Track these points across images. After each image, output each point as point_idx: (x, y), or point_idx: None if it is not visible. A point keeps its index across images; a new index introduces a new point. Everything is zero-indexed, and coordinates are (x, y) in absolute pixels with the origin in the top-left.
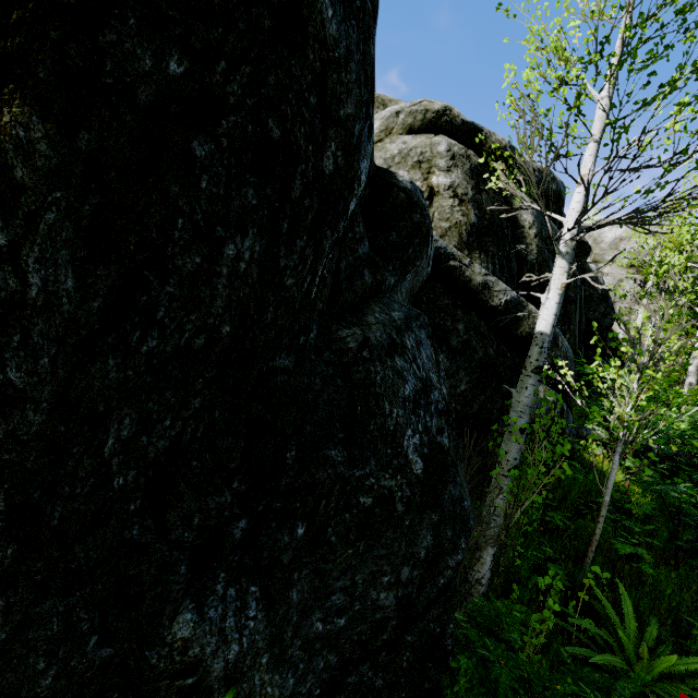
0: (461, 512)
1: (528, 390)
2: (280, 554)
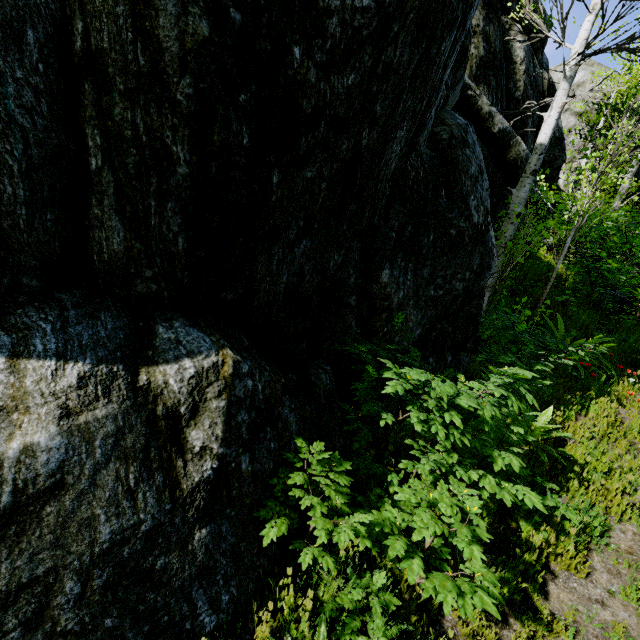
0: (493, 249)
1: (525, 188)
2: (422, 249)
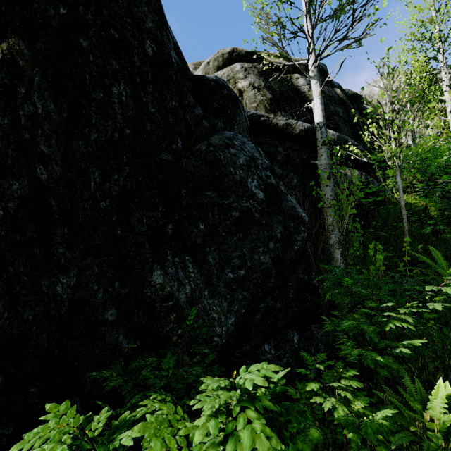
0: (296, 213)
1: (323, 156)
2: (195, 239)
